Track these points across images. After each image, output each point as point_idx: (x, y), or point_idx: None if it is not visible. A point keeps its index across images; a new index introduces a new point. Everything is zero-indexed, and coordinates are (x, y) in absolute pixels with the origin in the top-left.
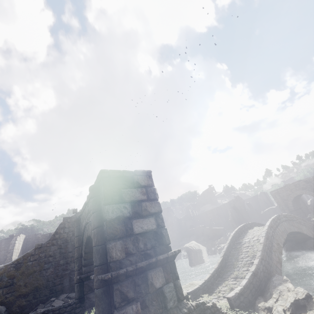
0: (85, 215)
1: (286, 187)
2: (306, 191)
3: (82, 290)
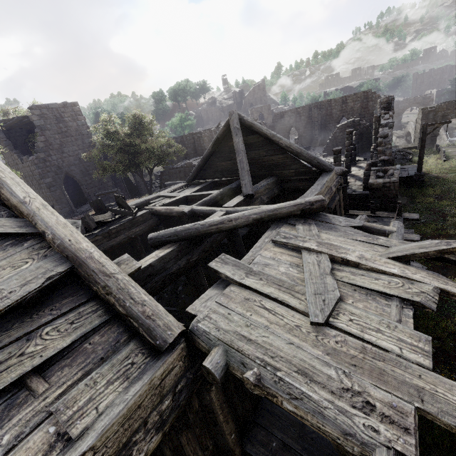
0: (453, 108)
1: (408, 100)
2: (418, 105)
3: (431, 141)
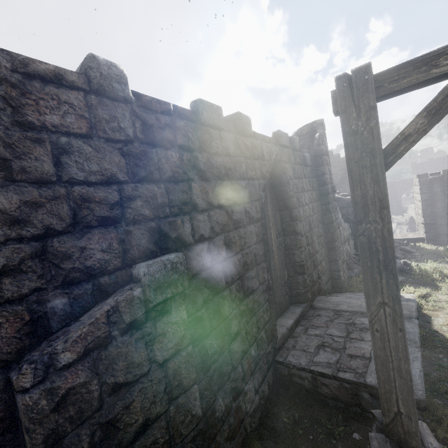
0: None
1: (404, 181)
2: None
3: None
